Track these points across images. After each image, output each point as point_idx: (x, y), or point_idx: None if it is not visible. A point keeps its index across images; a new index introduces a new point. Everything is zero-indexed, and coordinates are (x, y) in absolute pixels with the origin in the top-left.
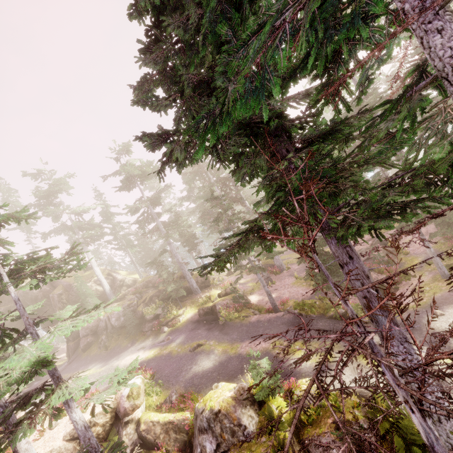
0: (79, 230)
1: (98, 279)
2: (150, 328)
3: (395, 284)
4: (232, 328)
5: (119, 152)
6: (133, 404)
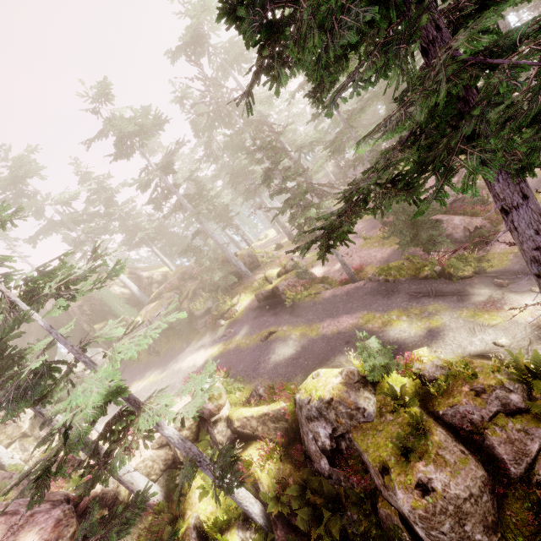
0: (74, 225)
1: (121, 281)
2: (203, 324)
3: (494, 227)
4: (304, 309)
5: (96, 99)
6: (217, 405)
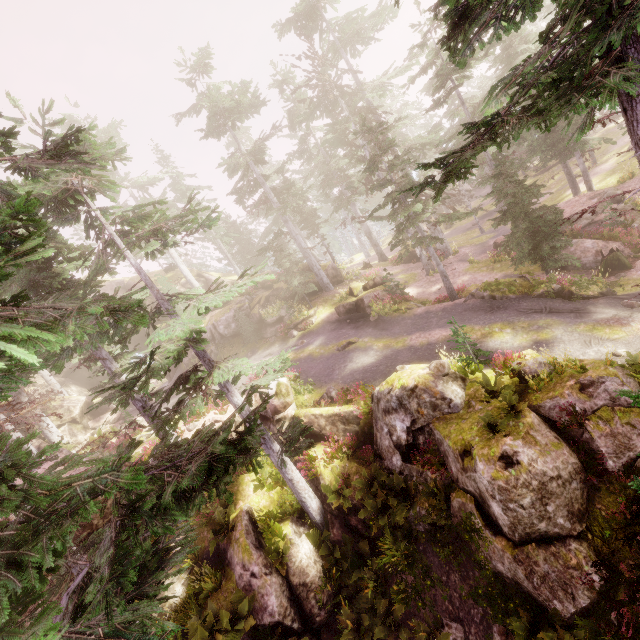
0: None
1: (188, 280)
2: (273, 333)
3: (634, 253)
4: (390, 323)
5: (194, 69)
6: (284, 402)
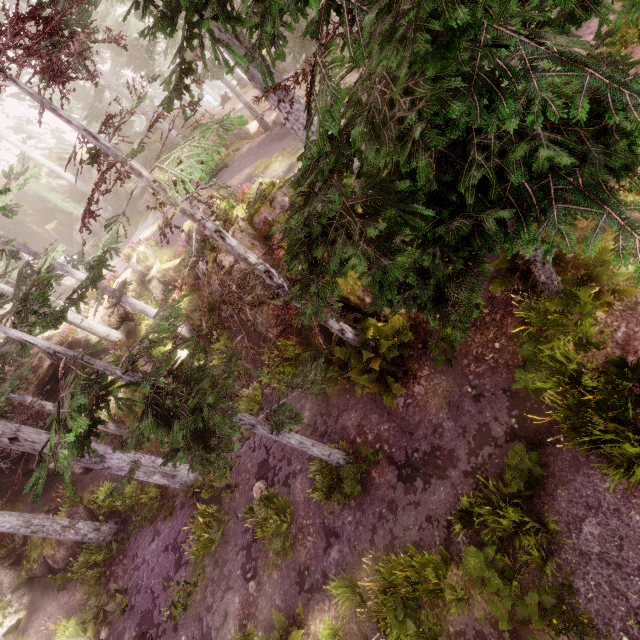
0: None
1: (48, 169)
2: (145, 205)
3: None
4: (224, 170)
5: None
6: (145, 266)
